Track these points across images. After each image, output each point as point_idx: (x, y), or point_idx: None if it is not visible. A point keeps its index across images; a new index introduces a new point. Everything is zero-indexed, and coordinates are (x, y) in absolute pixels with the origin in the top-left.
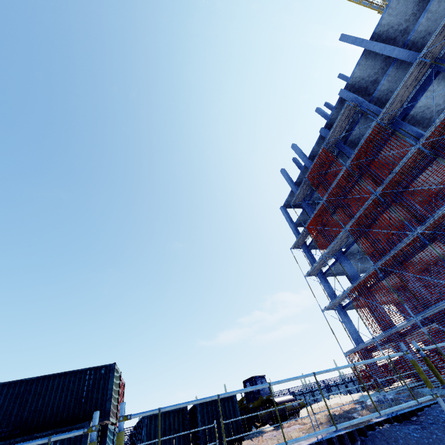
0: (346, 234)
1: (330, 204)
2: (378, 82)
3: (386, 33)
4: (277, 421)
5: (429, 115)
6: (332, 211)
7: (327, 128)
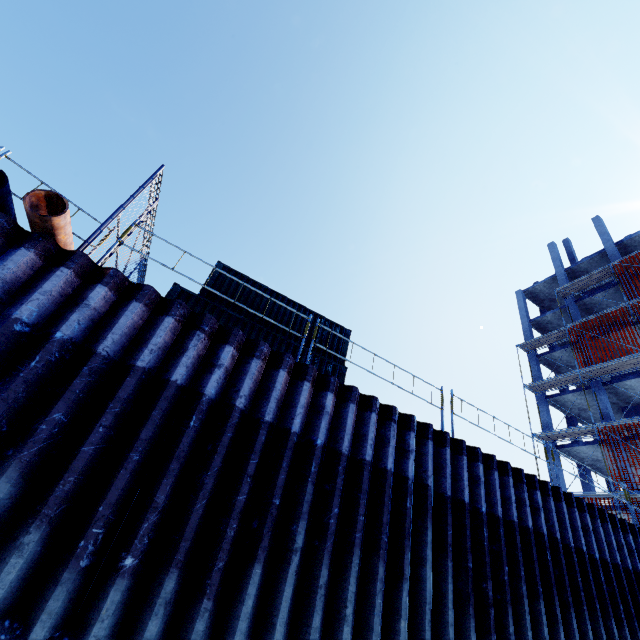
0: (639, 360)
1: (639, 313)
2: None
3: None
4: None
5: None
6: (636, 322)
7: None
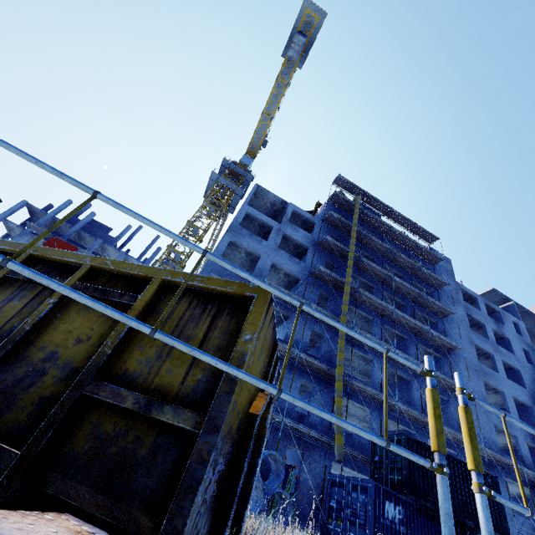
0: None
1: None
2: None
3: None
4: None
5: None
6: None
7: (102, 244)
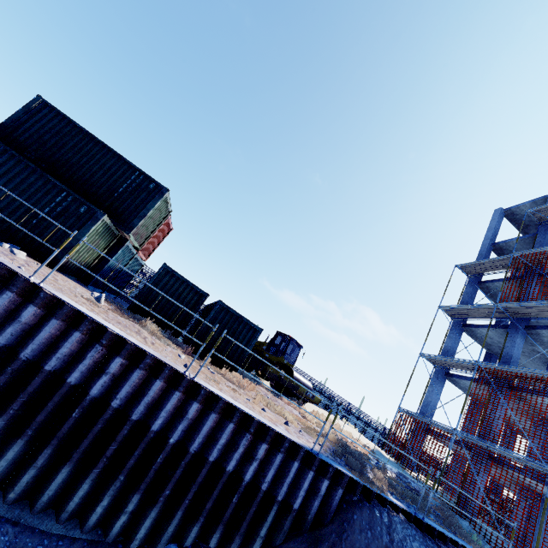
0: None
1: None
2: None
3: None
4: (279, 388)
5: None
6: None
7: None
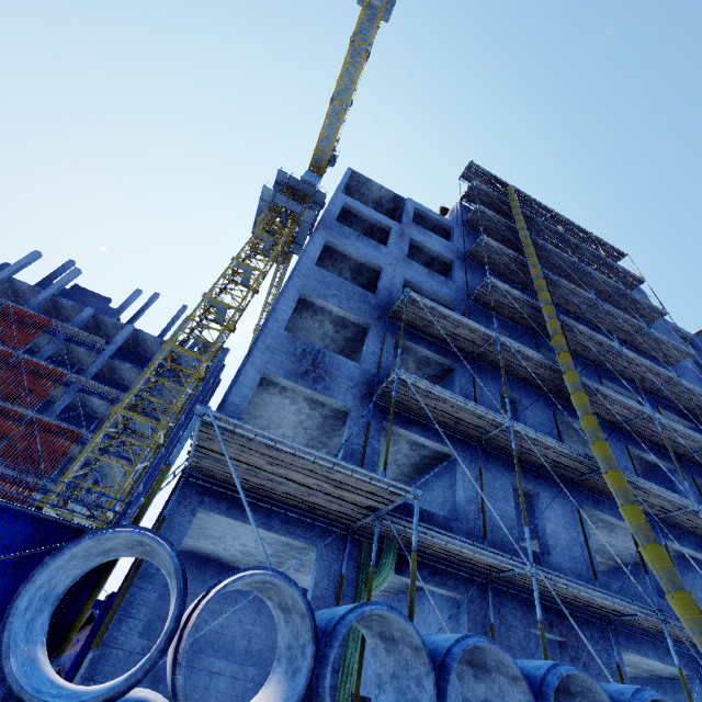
0: None
1: None
2: (146, 354)
3: (179, 355)
4: None
5: (90, 405)
6: None
7: (94, 316)
